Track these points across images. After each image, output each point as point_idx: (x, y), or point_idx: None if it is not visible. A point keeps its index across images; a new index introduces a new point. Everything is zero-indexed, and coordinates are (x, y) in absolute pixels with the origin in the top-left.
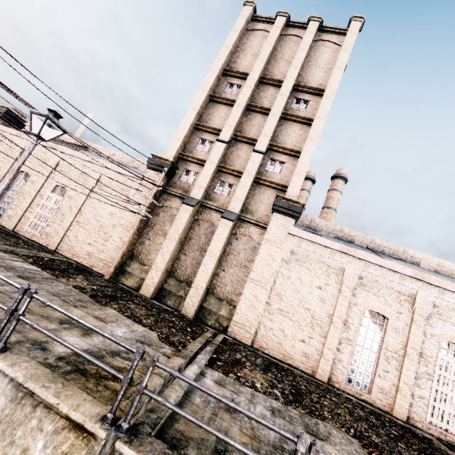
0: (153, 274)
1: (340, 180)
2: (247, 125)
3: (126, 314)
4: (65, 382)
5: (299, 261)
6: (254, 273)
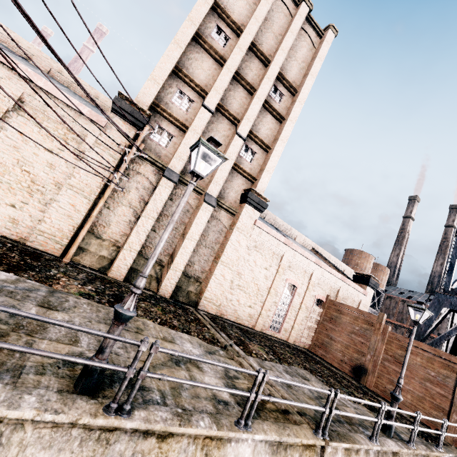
0: (127, 255)
1: None
2: (230, 96)
3: (159, 321)
4: (282, 424)
5: (257, 248)
6: (224, 256)
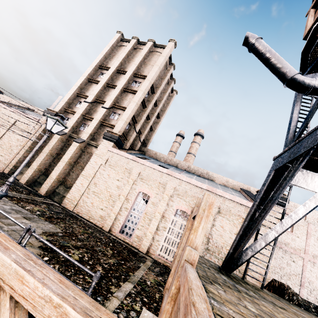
0: (29, 171)
1: (198, 136)
2: (105, 94)
3: None
4: None
5: (111, 166)
6: (84, 171)
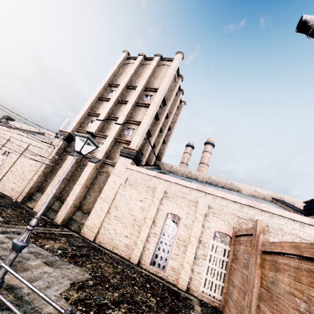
0: (44, 197)
1: (209, 145)
2: (117, 111)
3: None
4: None
5: (131, 185)
6: (103, 193)
